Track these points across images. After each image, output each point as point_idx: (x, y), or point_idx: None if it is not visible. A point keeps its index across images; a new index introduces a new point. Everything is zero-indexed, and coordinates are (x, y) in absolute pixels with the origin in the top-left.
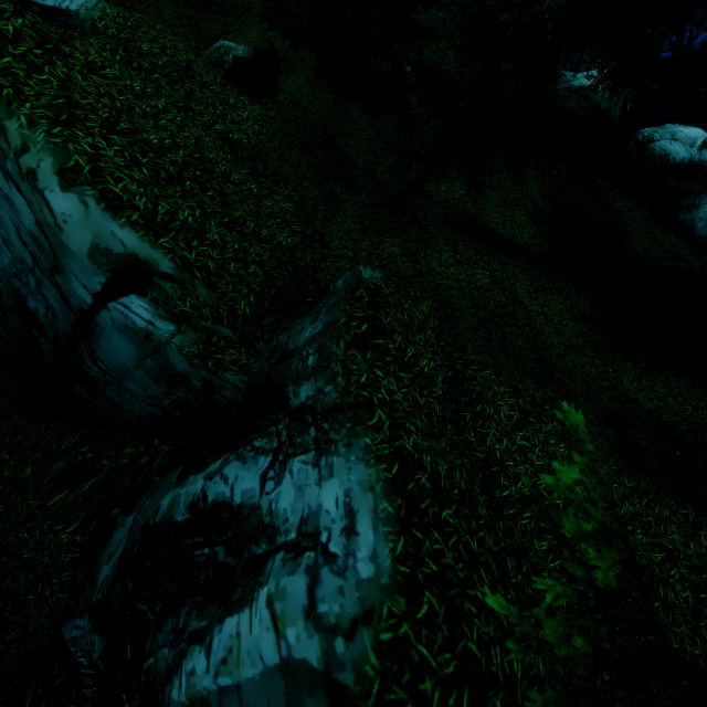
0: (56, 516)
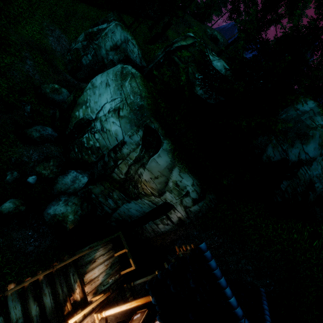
0: (319, 248)
